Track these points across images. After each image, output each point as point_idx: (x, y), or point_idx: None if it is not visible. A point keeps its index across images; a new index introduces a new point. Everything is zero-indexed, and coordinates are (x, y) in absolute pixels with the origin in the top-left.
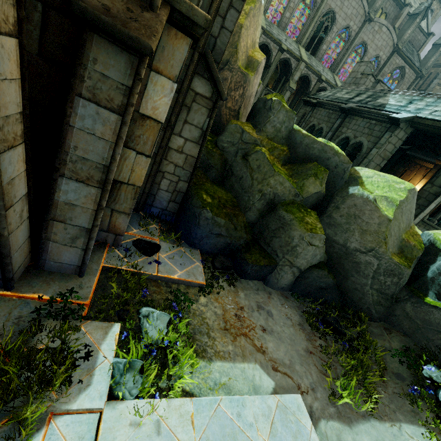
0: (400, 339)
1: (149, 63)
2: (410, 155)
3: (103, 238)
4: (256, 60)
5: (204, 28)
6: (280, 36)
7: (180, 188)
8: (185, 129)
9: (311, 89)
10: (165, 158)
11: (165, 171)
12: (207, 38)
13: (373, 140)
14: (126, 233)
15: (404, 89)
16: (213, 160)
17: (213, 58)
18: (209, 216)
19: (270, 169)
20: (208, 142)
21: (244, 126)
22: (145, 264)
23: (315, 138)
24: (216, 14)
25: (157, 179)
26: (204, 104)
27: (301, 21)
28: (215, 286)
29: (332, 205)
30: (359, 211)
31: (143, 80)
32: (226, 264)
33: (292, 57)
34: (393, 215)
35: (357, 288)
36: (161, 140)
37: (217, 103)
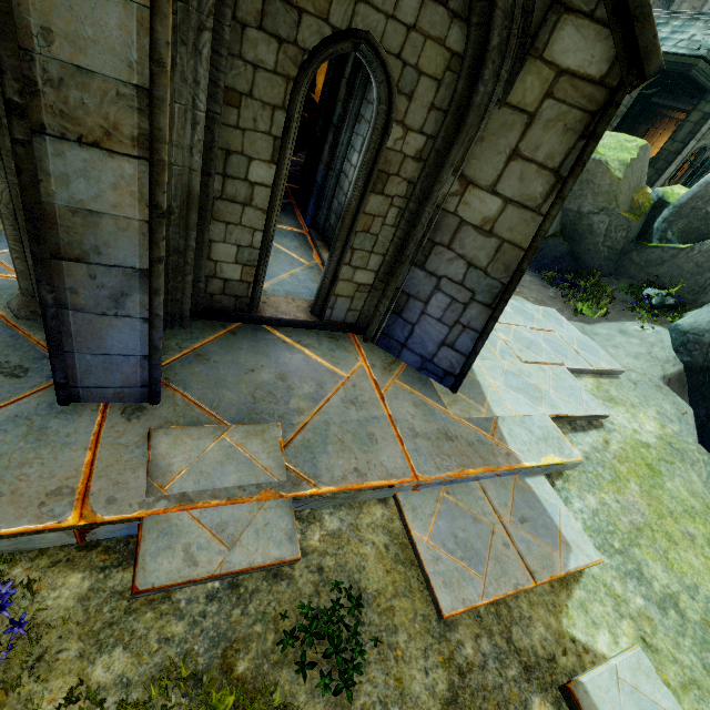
0: (626, 282)
1: None
2: (655, 104)
3: None
4: None
5: None
6: None
7: None
8: None
9: None
10: None
11: None
12: None
13: None
14: None
15: None
16: None
17: None
18: None
19: None
20: None
21: None
22: None
23: None
24: None
25: None
26: None
27: None
28: None
29: None
30: (591, 175)
31: None
32: None
33: None
34: (624, 174)
35: (590, 249)
36: None
37: None
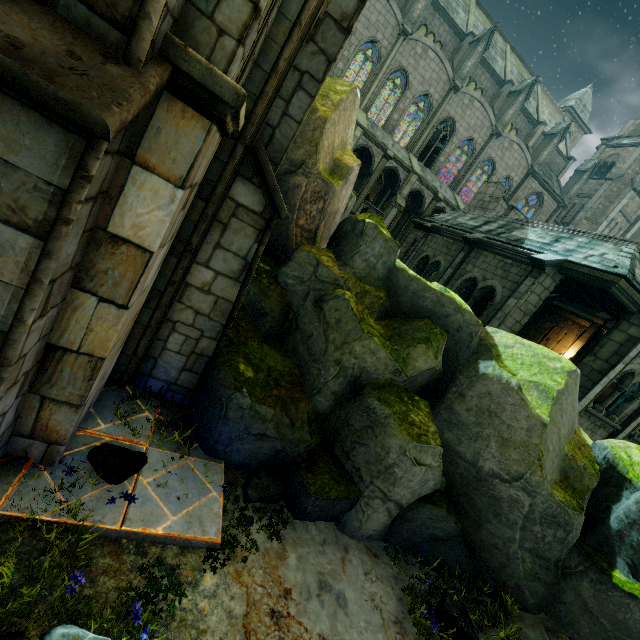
0: None
1: (131, 152)
2: (557, 306)
3: (21, 449)
4: (346, 165)
5: (233, 107)
6: (385, 139)
7: (202, 349)
8: (216, 256)
9: (425, 209)
10: (179, 300)
11: (178, 320)
12: (259, 126)
13: (510, 286)
14: (82, 433)
15: (544, 220)
16: (268, 302)
17: (268, 156)
18: (246, 404)
19: (356, 328)
20: (264, 274)
21: (321, 255)
22: (102, 503)
23: (428, 283)
24: (276, 95)
25: (162, 332)
26: (250, 221)
27: (413, 125)
28: (241, 543)
29: (453, 390)
30: (496, 404)
31: (118, 179)
32: (270, 491)
33: (400, 167)
34: (549, 415)
35: (497, 545)
36: (172, 271)
37: (272, 221)
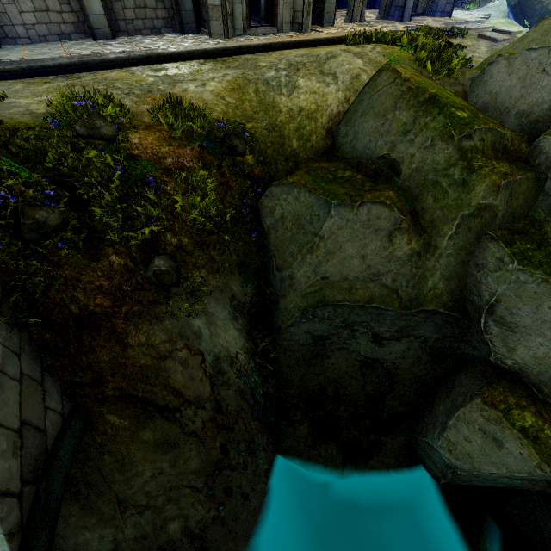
0: None
1: None
2: None
3: None
4: None
5: None
6: None
7: None
8: None
9: None
10: None
11: None
12: None
13: None
14: None
15: None
16: None
17: None
18: None
19: None
20: None
21: None
22: None
23: None
24: None
25: None
26: None
27: None
28: None
29: None
30: None
31: None
32: None
33: None
34: None
35: None
36: None
37: None
